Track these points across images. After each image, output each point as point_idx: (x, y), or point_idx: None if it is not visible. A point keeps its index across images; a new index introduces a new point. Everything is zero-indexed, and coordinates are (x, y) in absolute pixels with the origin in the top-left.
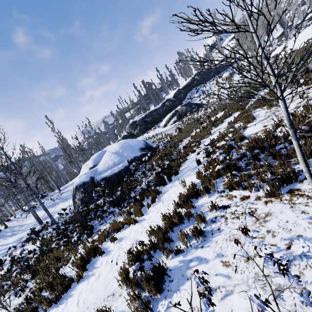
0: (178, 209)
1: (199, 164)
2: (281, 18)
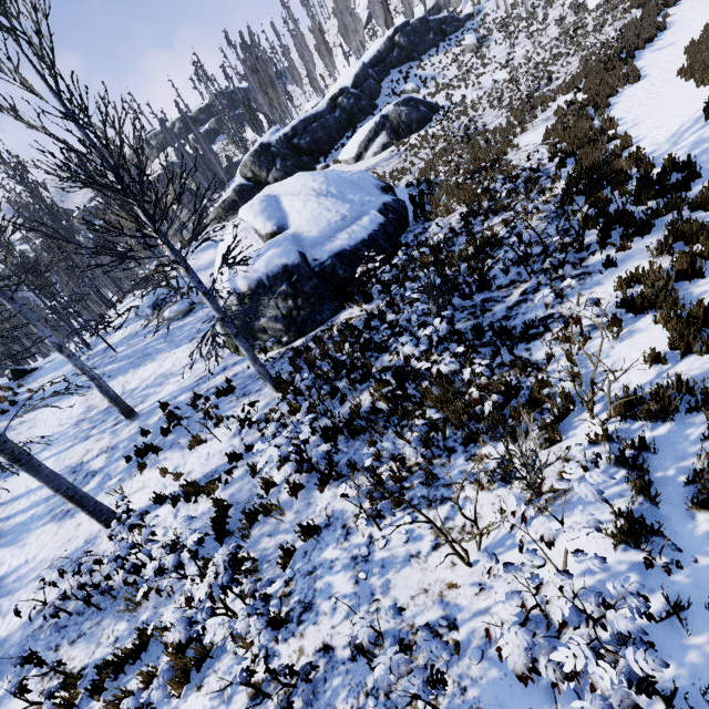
0: None
1: None
2: None
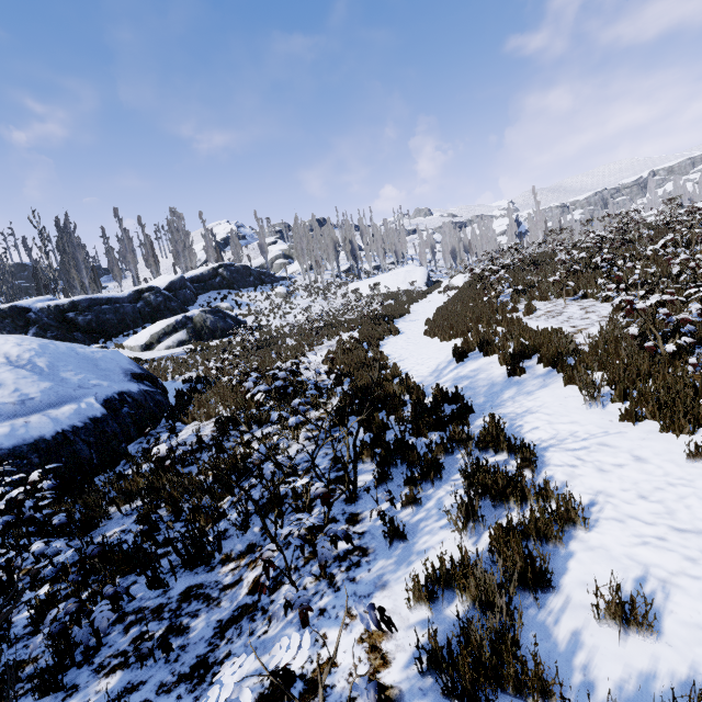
0: (684, 436)
1: (517, 373)
2: (353, 247)
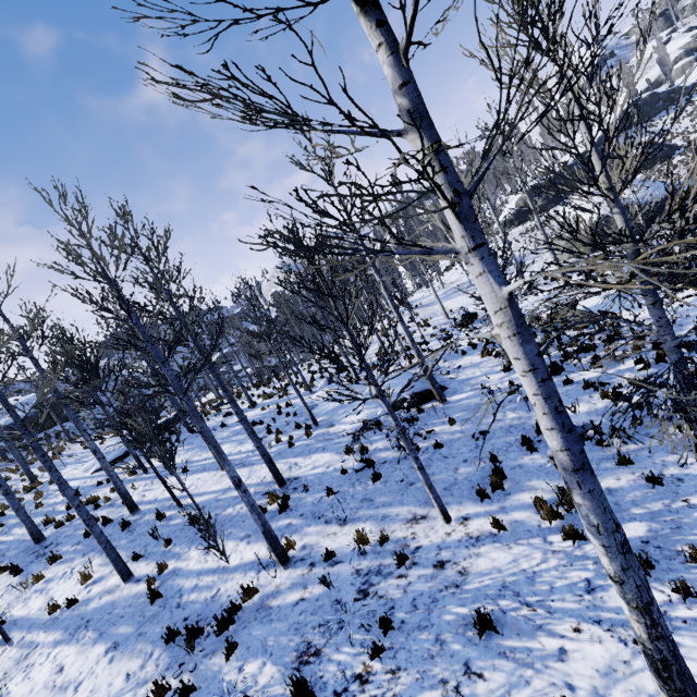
0: None
1: None
2: None
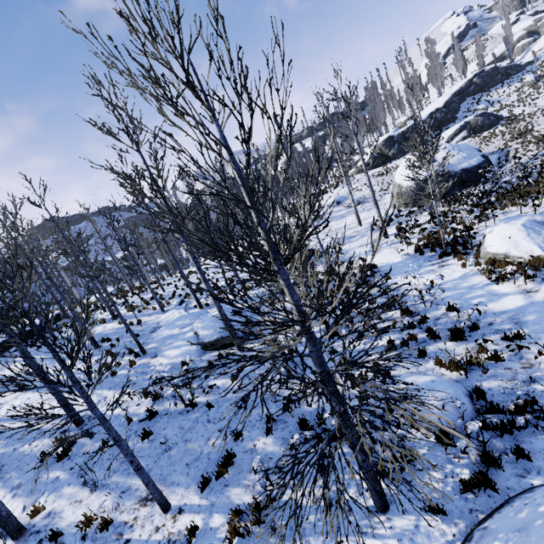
0: None
1: None
2: None
